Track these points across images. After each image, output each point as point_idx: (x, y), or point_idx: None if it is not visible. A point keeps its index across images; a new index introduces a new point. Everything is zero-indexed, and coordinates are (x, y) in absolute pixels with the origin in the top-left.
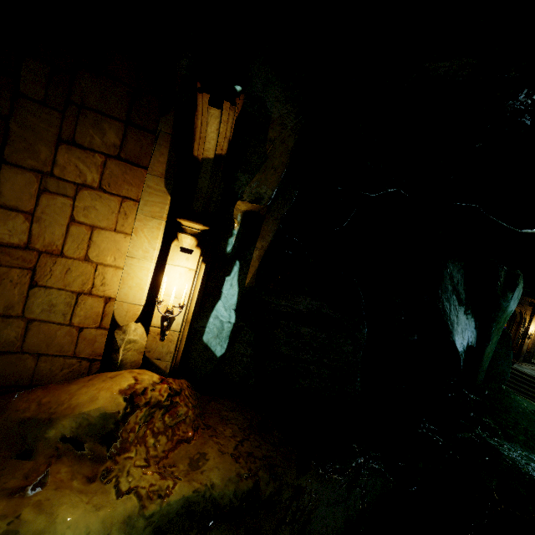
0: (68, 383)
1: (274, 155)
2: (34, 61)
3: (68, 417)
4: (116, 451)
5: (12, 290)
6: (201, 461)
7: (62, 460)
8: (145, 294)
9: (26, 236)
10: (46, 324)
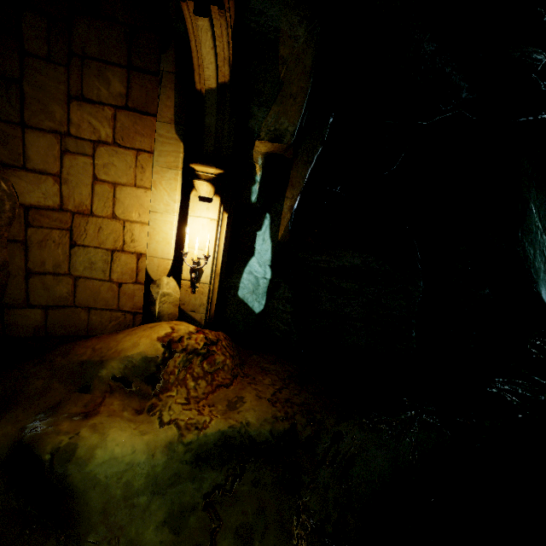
0: (116, 333)
1: (291, 80)
2: (31, 14)
3: (116, 359)
4: (160, 390)
5: (57, 250)
6: (238, 404)
7: (114, 395)
8: (172, 248)
9: (58, 198)
10: (90, 281)
